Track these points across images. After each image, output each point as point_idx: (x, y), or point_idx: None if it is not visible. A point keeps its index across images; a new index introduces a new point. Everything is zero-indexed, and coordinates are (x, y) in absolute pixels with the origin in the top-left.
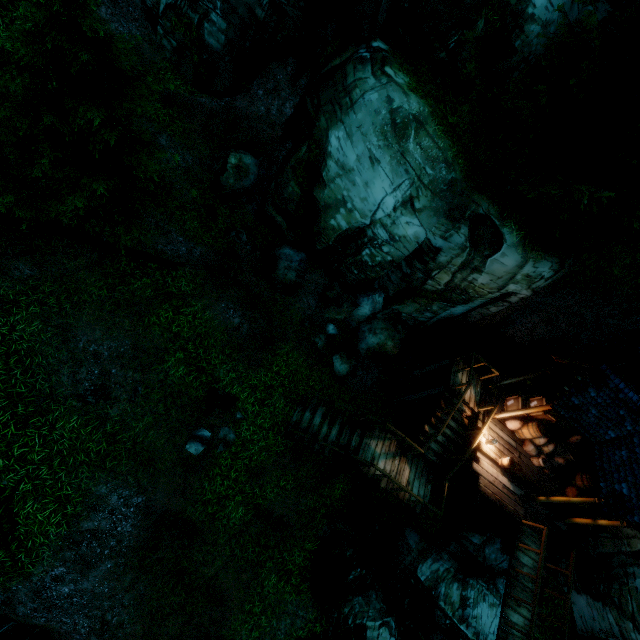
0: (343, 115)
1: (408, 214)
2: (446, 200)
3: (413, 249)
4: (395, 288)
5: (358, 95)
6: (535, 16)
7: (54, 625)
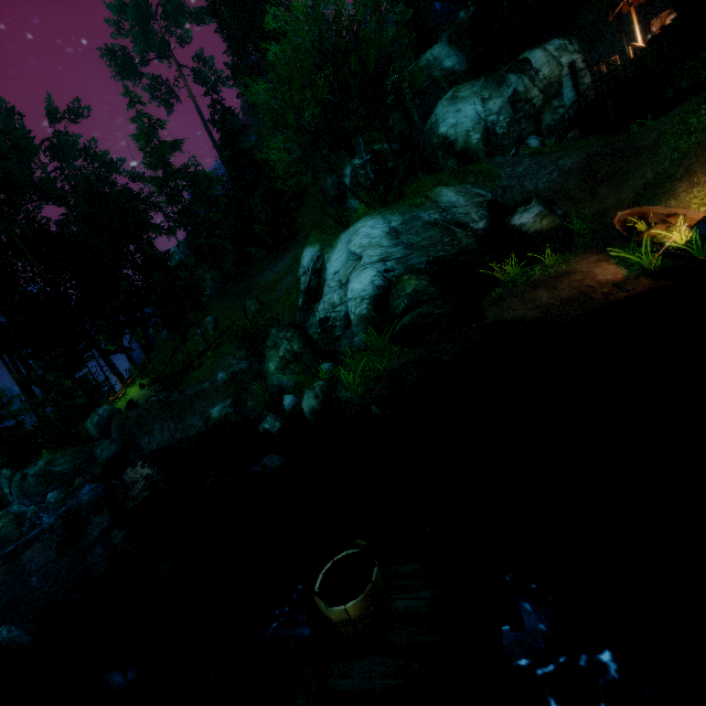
0: (437, 126)
1: (489, 103)
2: (492, 85)
3: (510, 108)
4: (531, 126)
5: (435, 120)
6: (453, 66)
7: (539, 184)
